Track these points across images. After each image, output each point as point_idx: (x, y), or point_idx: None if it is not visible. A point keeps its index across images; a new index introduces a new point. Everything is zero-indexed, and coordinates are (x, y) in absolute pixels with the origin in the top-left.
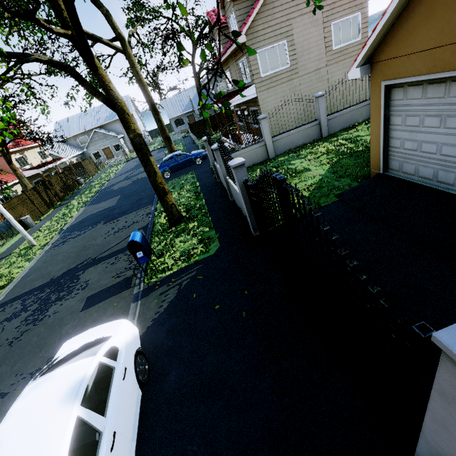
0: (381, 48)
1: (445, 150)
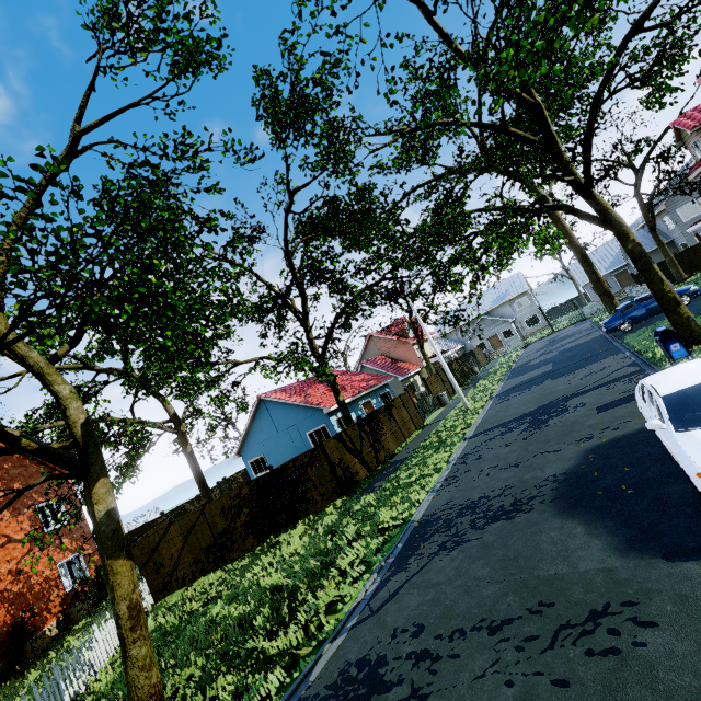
0: None
1: None
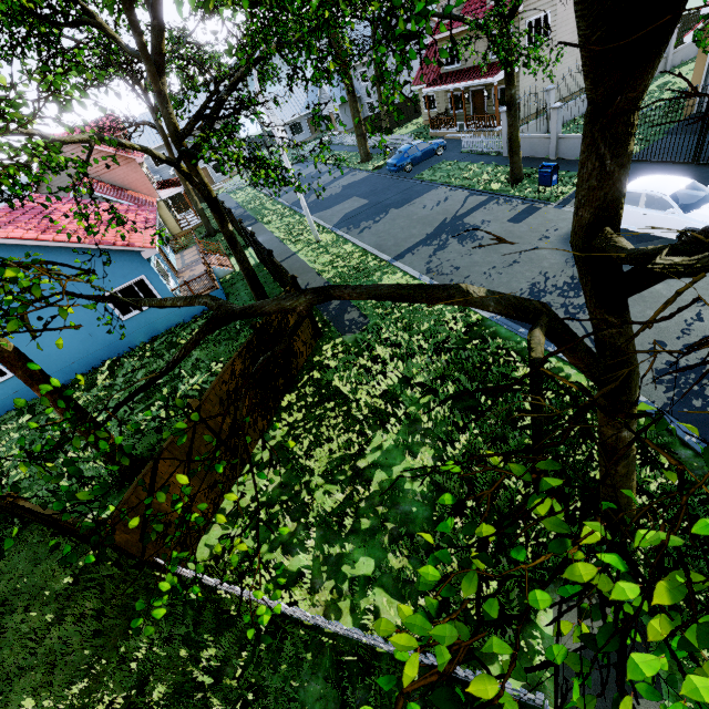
0: None
1: None
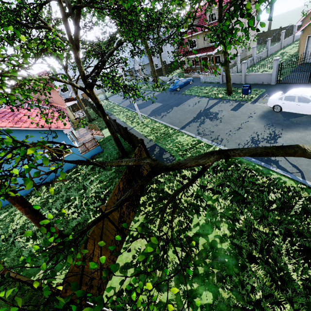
0: (308, 26)
1: None
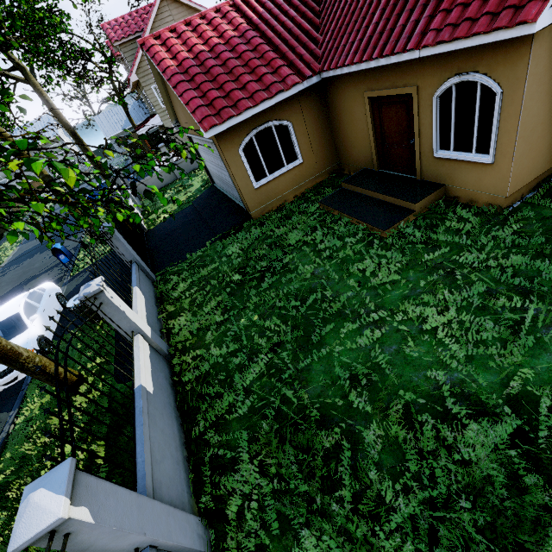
0: (177, 116)
1: (214, 171)
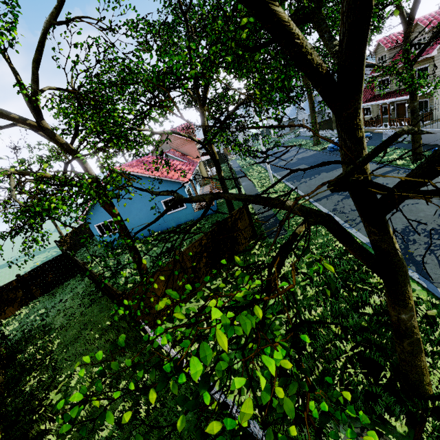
0: None
1: None
